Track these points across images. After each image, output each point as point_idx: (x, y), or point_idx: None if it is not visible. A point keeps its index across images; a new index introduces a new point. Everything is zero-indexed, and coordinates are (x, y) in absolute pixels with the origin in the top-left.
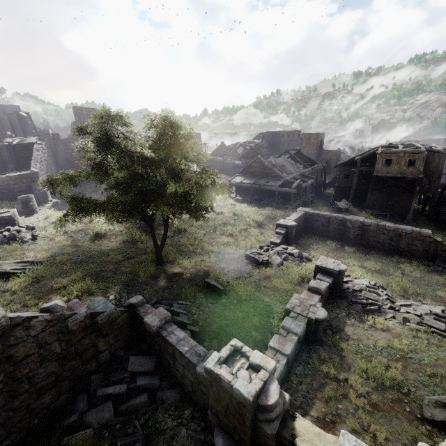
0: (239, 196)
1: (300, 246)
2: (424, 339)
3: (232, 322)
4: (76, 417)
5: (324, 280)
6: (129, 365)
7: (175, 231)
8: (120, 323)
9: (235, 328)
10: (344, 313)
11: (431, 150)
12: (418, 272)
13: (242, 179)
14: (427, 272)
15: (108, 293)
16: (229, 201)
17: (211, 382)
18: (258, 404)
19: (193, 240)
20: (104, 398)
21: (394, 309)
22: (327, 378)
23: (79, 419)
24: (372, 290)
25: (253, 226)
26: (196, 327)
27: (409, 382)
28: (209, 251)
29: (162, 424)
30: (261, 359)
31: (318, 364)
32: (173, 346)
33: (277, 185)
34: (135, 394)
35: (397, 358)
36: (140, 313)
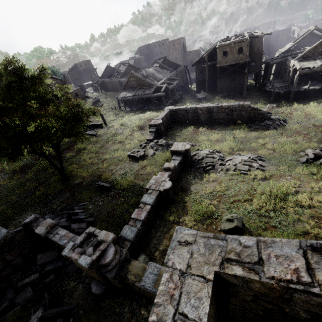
0: (128, 108)
1: (169, 136)
2: (235, 179)
3: (116, 206)
4: (6, 304)
5: (176, 159)
6: (38, 260)
7: (77, 151)
8: (19, 239)
9: (119, 210)
10: (192, 177)
11: (252, 37)
12: (244, 133)
13: (125, 94)
14: (249, 132)
15: (26, 214)
16: (120, 114)
17: (72, 261)
18: (99, 265)
19: (91, 154)
20: (25, 286)
21: (222, 164)
22: (173, 224)
23: (9, 304)
24: (209, 156)
25: (136, 130)
26: (90, 218)
27: (219, 210)
28: (103, 159)
29: (67, 287)
30: (104, 236)
31: (169, 216)
32: (57, 242)
33: (151, 92)
34: (47, 275)
35: (217, 197)
36: (33, 228)
